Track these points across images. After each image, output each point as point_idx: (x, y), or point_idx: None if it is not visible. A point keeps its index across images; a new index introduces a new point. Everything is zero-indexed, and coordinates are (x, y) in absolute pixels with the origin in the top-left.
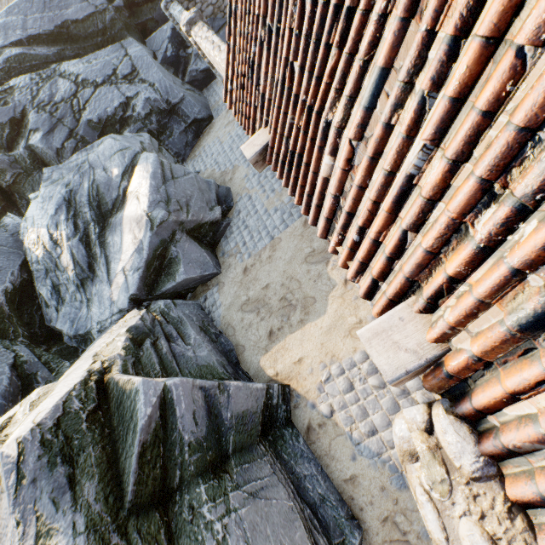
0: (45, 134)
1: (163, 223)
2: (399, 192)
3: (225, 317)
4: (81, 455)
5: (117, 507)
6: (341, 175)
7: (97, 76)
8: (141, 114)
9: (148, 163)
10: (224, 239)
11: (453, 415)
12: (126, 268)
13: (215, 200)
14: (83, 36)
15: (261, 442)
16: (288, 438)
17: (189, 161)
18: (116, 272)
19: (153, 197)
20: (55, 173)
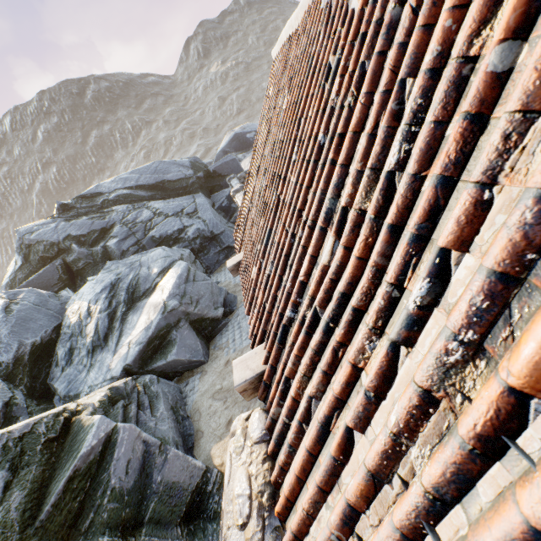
0: (120, 240)
1: (174, 310)
2: (266, 282)
3: (197, 402)
4: (25, 468)
5: (29, 522)
6: (256, 276)
7: (170, 211)
8: (190, 237)
9: (179, 268)
10: (219, 335)
11: (263, 409)
12: (132, 341)
13: (221, 302)
14: (171, 188)
15: (180, 525)
16: (209, 532)
17: (215, 273)
18: (123, 343)
19: (173, 291)
20: (114, 265)
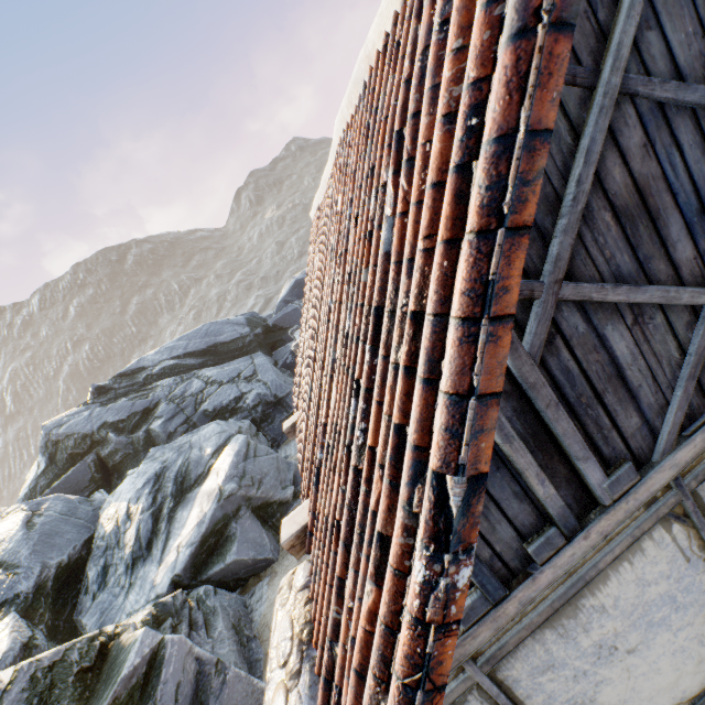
0: (166, 420)
1: (231, 496)
2: (310, 435)
3: (266, 615)
4: (55, 704)
5: None
6: (305, 432)
7: (225, 377)
8: (250, 405)
9: (237, 443)
10: None
11: (308, 560)
12: (182, 544)
13: (290, 480)
14: (225, 351)
15: None
16: None
17: (283, 446)
18: (171, 548)
19: (231, 472)
20: (159, 451)
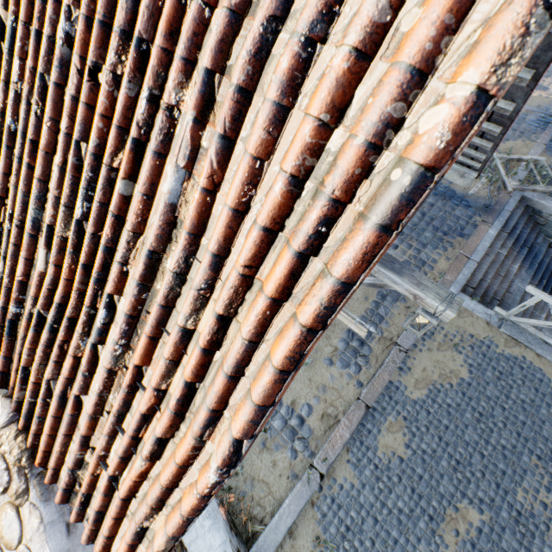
0: None
1: None
2: None
3: None
4: None
5: None
6: None
7: None
8: None
9: None
10: None
11: (5, 396)
12: None
13: None
14: None
15: None
16: None
17: None
18: None
19: None
20: None
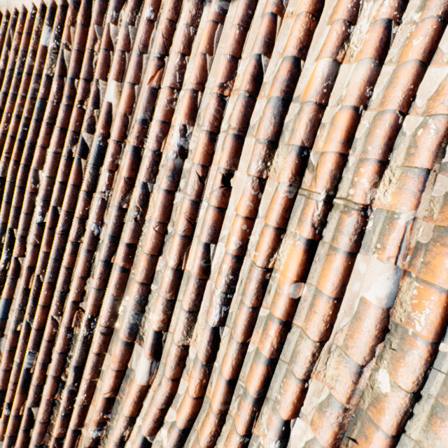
0: None
1: None
2: (24, 379)
3: None
4: None
5: None
6: None
7: None
8: None
9: None
10: None
11: None
12: None
13: None
14: None
15: None
16: None
17: None
18: None
19: None
20: None
